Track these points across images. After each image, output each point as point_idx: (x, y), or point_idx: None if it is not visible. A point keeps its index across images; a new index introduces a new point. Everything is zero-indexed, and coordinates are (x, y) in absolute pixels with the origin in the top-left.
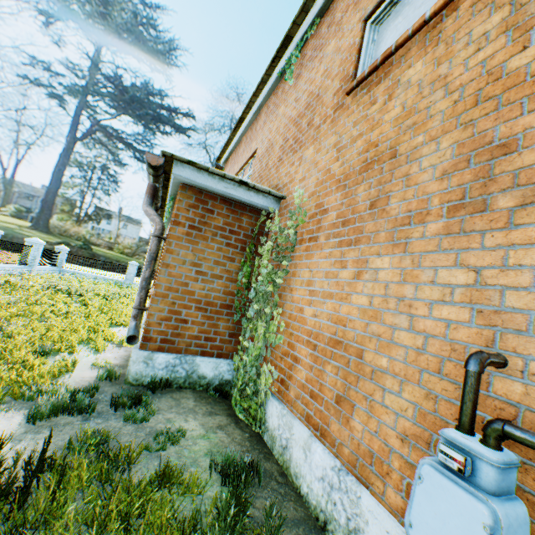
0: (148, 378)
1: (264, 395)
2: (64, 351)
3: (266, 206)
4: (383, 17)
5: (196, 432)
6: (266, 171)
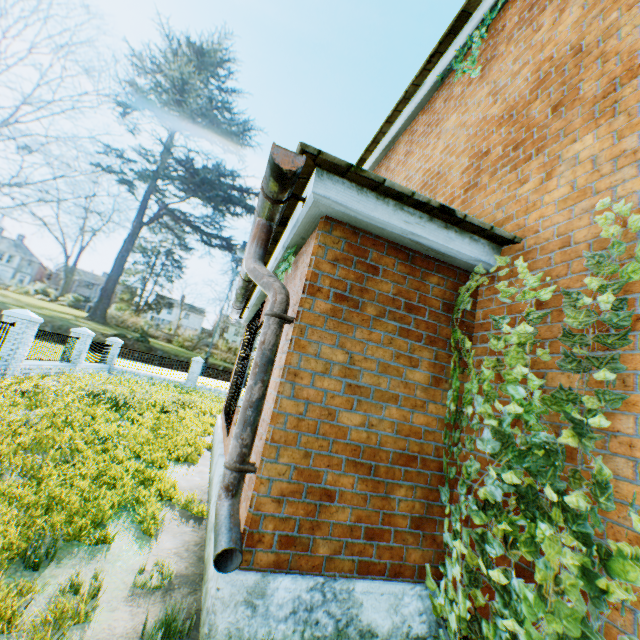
0: None
1: None
2: (84, 540)
3: (475, 257)
4: None
5: None
6: None
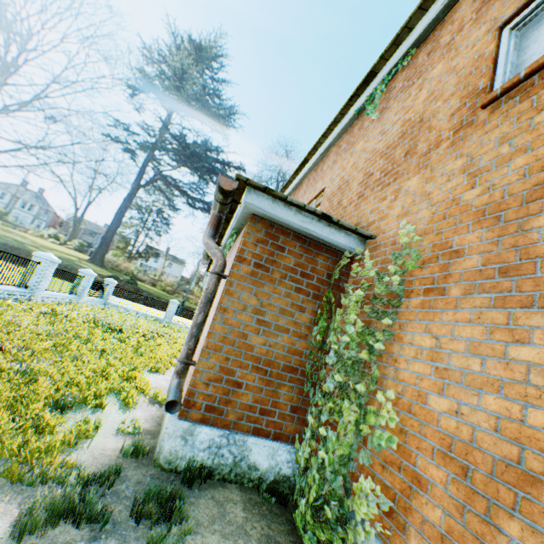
0: (184, 461)
1: (355, 527)
2: (89, 403)
3: (348, 246)
4: (531, 18)
5: None
6: (338, 210)
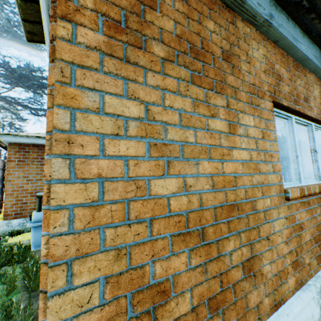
0: (10, 231)
1: None
2: None
3: None
4: None
5: (25, 243)
6: None
